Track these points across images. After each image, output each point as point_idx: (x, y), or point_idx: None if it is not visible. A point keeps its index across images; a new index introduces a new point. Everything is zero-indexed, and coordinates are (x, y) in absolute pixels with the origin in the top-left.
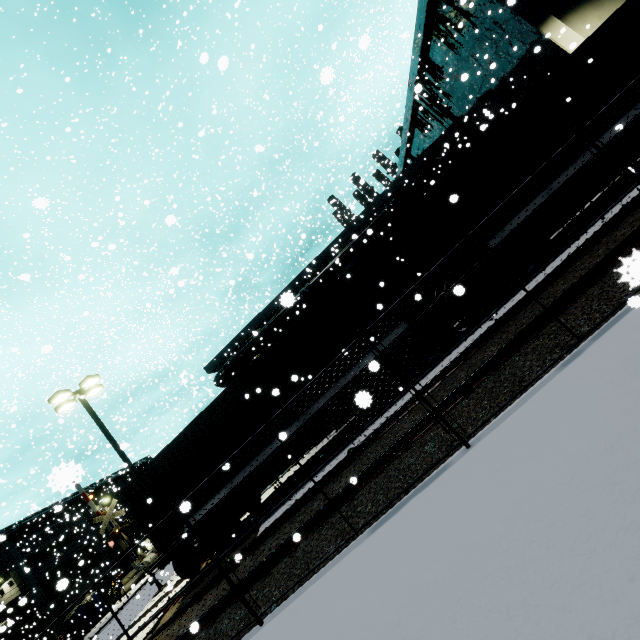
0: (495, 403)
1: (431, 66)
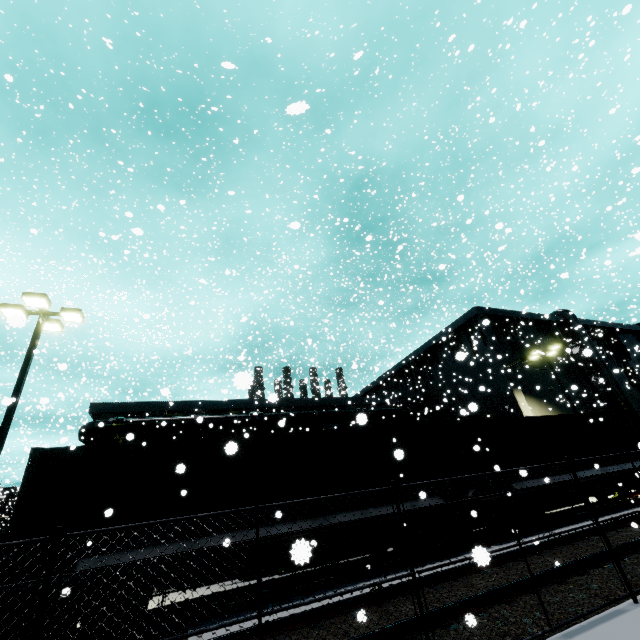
0: (632, 583)
1: (434, 354)
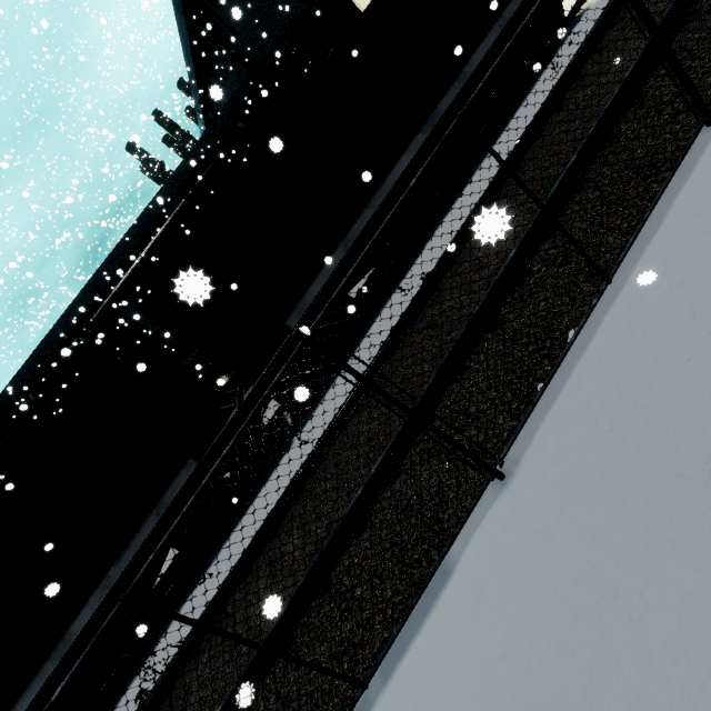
0: None
1: None
